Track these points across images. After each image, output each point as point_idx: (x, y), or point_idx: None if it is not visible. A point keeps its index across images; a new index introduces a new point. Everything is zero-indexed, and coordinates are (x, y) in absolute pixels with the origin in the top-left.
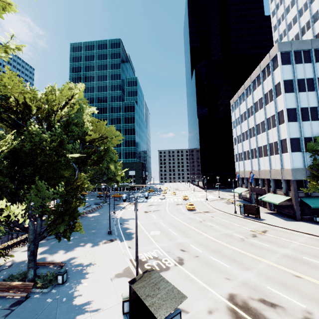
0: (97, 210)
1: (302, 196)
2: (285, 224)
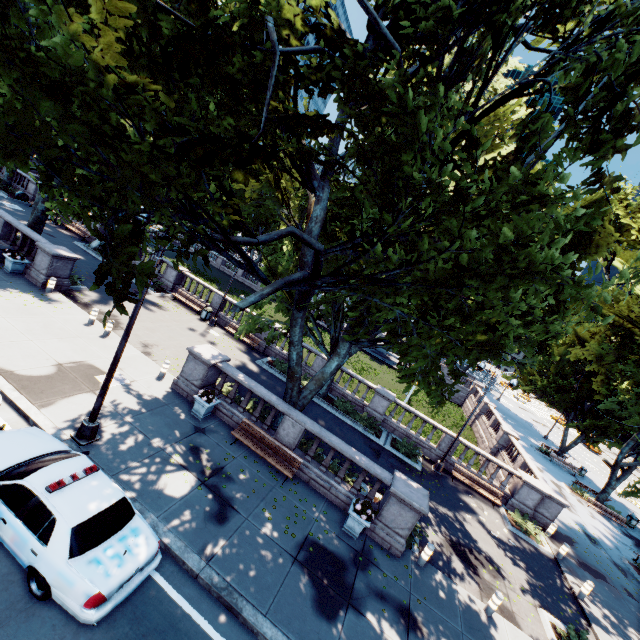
0: None
1: None
2: None
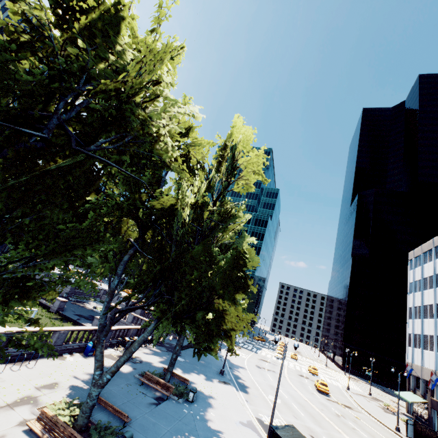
0: None
1: None
2: None
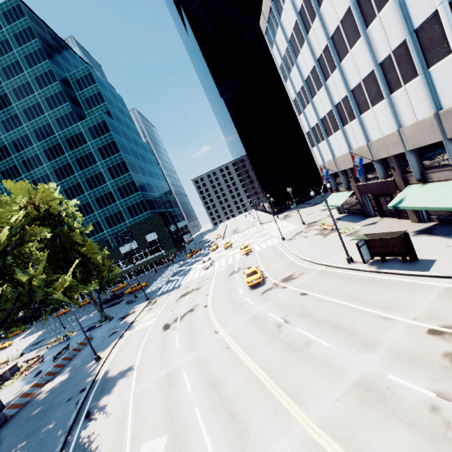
0: (74, 358)
1: None
2: None
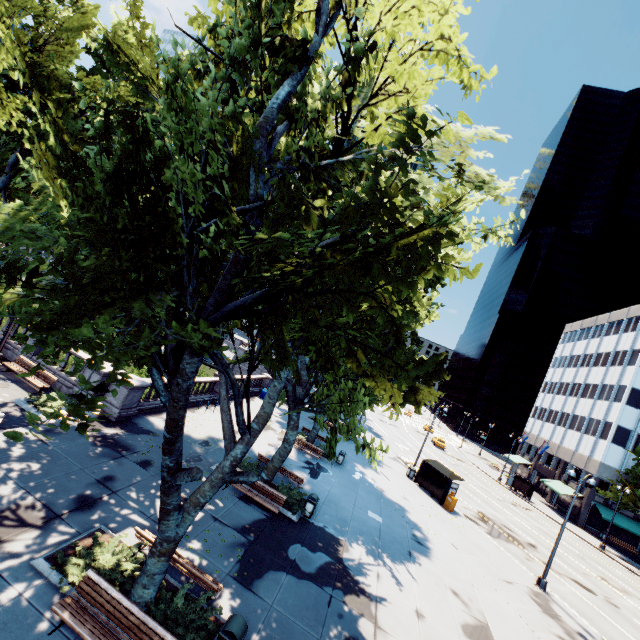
0: None
1: (598, 501)
2: (558, 518)
